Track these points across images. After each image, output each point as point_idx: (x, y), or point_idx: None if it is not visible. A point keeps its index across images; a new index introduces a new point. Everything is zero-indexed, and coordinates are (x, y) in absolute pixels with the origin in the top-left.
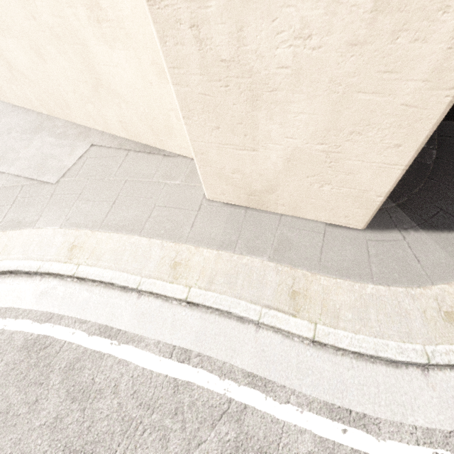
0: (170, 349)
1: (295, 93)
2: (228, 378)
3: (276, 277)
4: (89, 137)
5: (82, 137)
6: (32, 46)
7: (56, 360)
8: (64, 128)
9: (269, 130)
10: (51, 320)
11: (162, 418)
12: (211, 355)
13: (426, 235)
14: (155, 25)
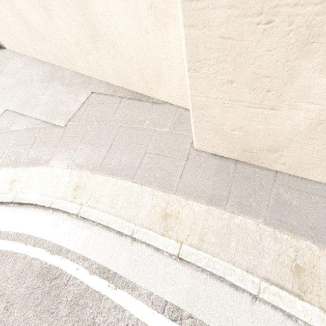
0: (162, 303)
1: None
2: None
3: (274, 245)
4: (90, 85)
5: (84, 85)
6: (40, 2)
7: (64, 292)
8: (70, 77)
9: (312, 85)
10: (60, 253)
11: None
12: (203, 319)
13: None
14: None
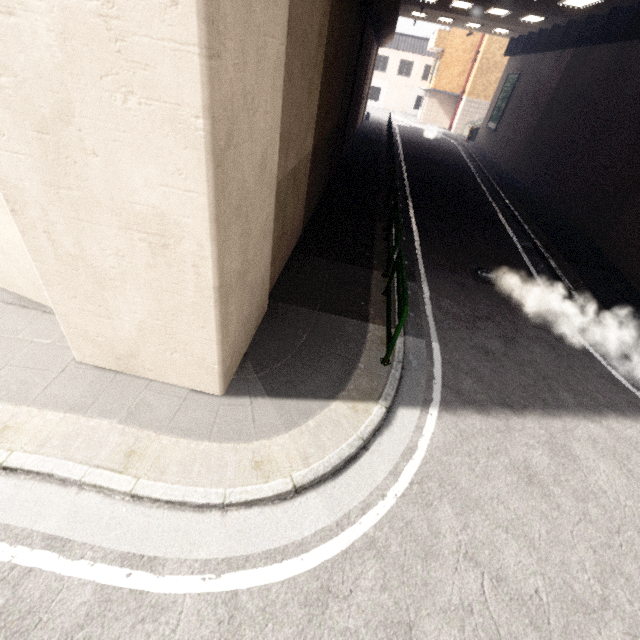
0: None
1: (127, 284)
2: (22, 544)
3: (119, 438)
4: None
5: None
6: None
7: None
8: None
9: (117, 305)
10: None
11: None
12: (10, 522)
13: (269, 401)
14: (17, 224)
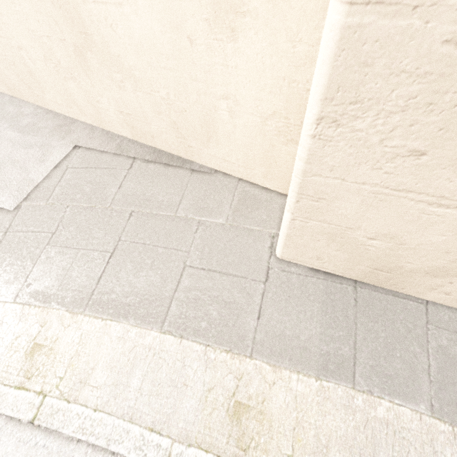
0: None
1: None
2: None
3: None
4: (72, 134)
5: (61, 132)
6: None
7: None
8: (33, 116)
9: None
10: None
11: None
12: None
13: None
14: None
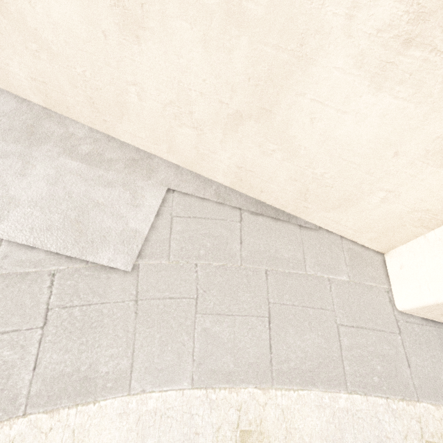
0: None
1: None
2: None
3: None
4: (156, 173)
5: (141, 169)
6: (125, 2)
7: None
8: (93, 142)
9: None
10: None
11: None
12: None
13: None
14: None
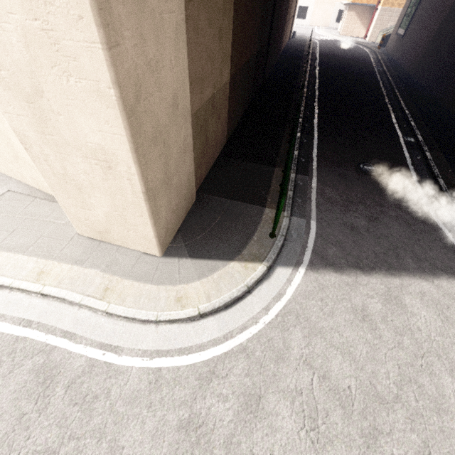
0: (21, 321)
1: (94, 190)
2: (51, 334)
3: (100, 280)
4: (8, 185)
5: (2, 183)
6: None
7: None
8: None
9: (92, 202)
10: None
11: (1, 356)
12: (45, 322)
13: (190, 260)
14: (30, 156)
